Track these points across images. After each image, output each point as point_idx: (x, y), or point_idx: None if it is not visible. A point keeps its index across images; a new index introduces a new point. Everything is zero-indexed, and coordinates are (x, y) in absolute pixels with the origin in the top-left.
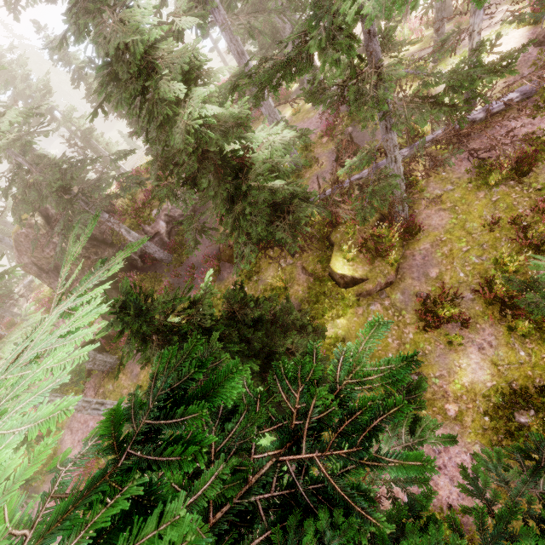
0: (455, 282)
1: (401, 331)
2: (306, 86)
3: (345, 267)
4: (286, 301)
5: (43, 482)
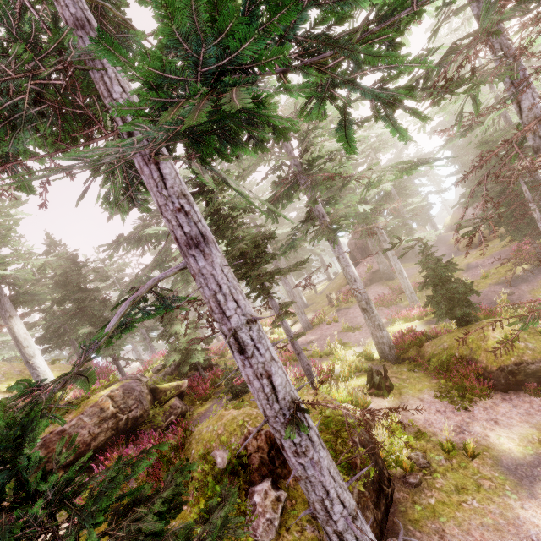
0: None
1: None
2: None
3: None
4: None
5: (352, 305)
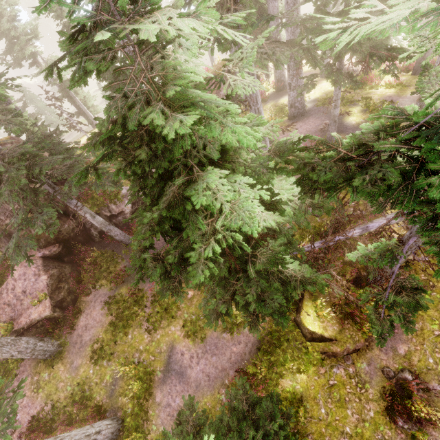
0: (423, 366)
1: (362, 406)
2: (289, 102)
3: (315, 323)
4: (270, 399)
5: None
